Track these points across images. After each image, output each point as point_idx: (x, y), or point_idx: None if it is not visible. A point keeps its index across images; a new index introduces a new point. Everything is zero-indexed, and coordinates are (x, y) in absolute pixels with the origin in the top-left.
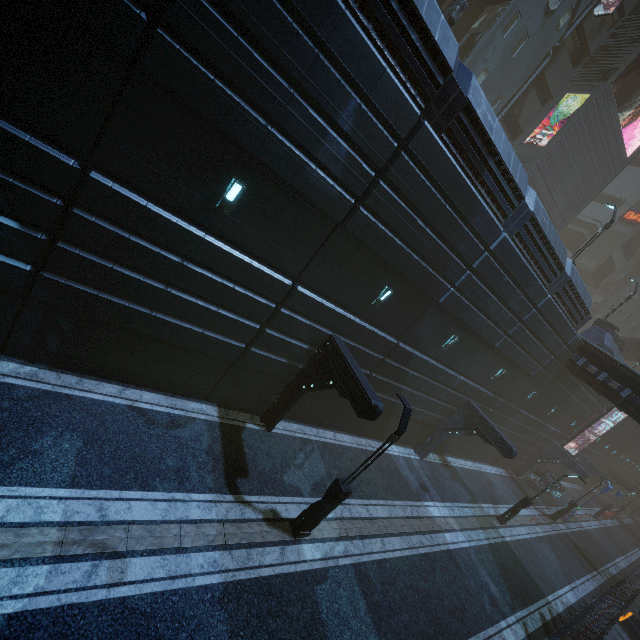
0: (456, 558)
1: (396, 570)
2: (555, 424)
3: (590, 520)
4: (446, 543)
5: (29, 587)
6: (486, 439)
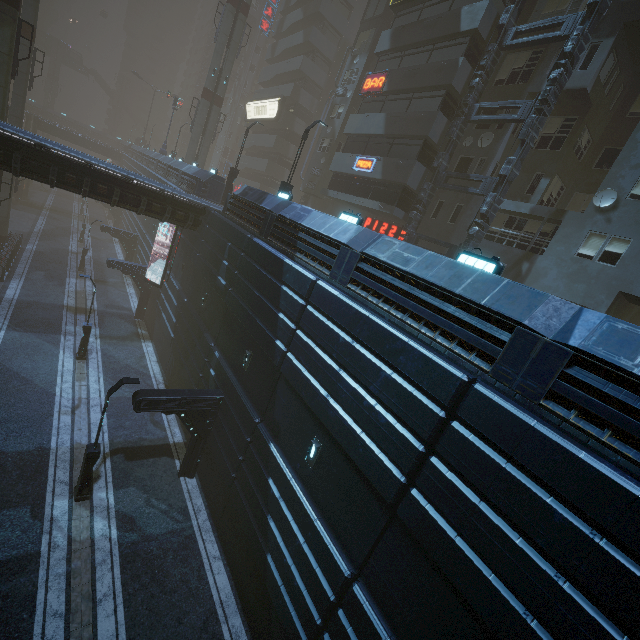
0: None
1: (15, 632)
2: None
3: None
4: None
5: (64, 395)
6: None
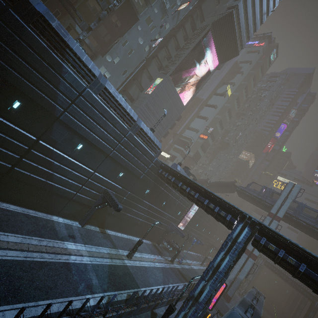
0: (71, 266)
1: None
2: (169, 212)
3: (198, 266)
4: (68, 259)
5: None
6: (110, 205)
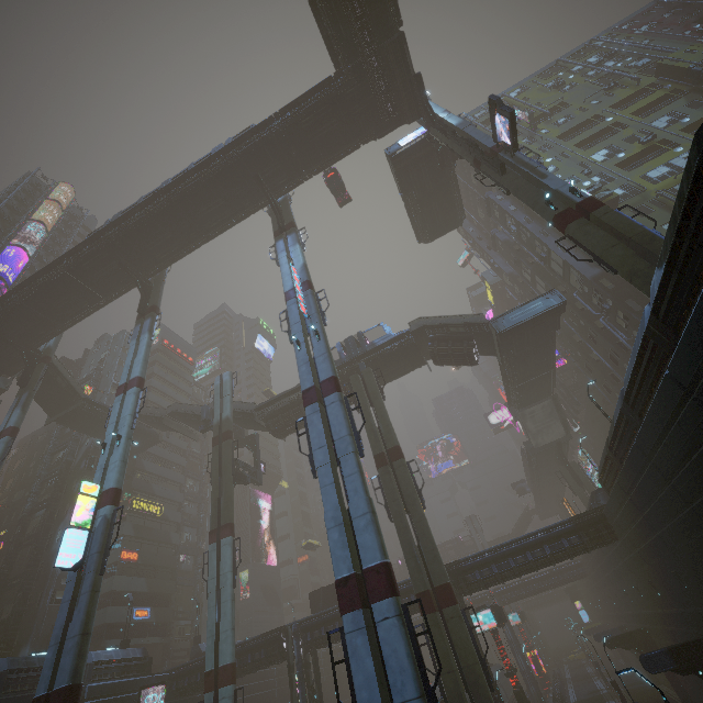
0: None
1: None
2: None
3: None
4: None
5: None
6: None
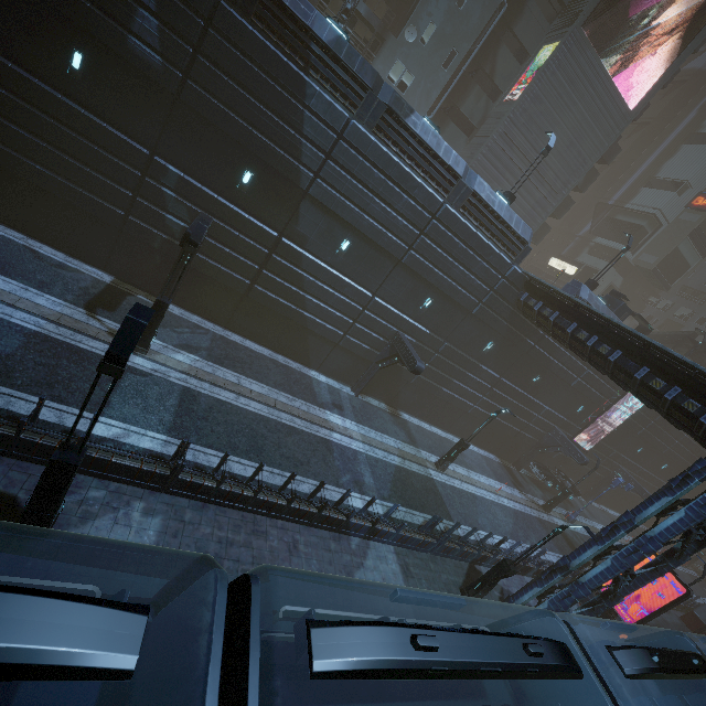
0: (333, 446)
1: (237, 412)
2: (551, 403)
3: None
4: (329, 436)
5: None
6: (402, 362)
